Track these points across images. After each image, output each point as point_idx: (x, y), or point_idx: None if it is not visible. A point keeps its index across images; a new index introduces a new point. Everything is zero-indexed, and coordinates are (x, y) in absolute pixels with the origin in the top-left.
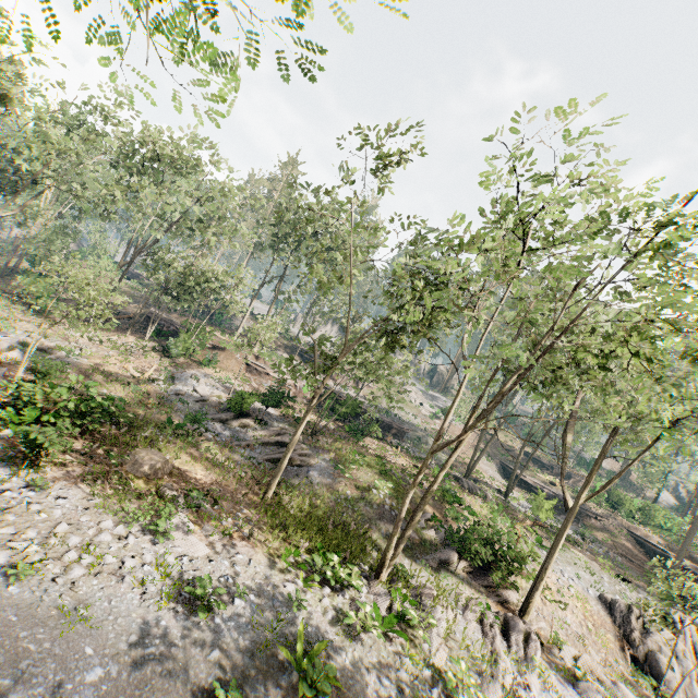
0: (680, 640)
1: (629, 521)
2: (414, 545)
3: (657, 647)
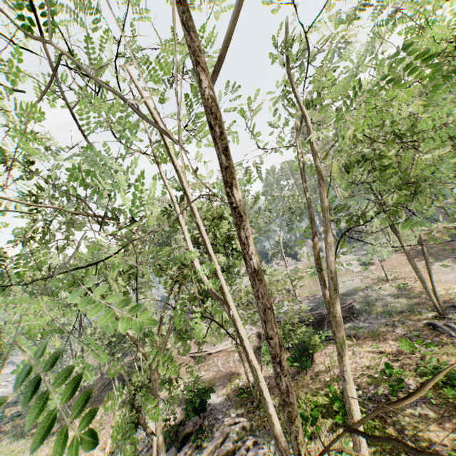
0: None
1: None
2: None
3: None
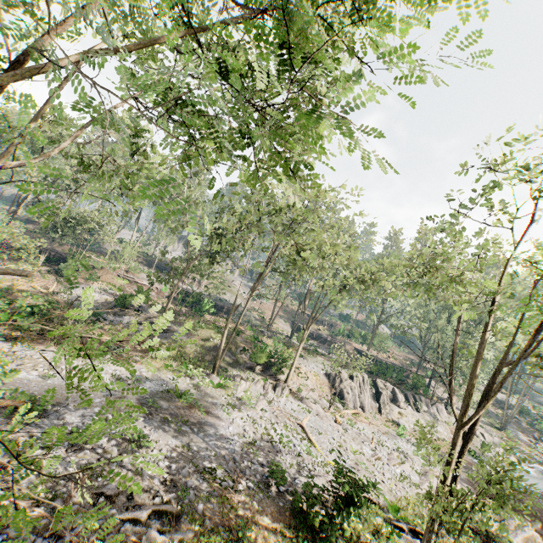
0: (355, 383)
1: (356, 343)
2: (234, 362)
3: (344, 387)
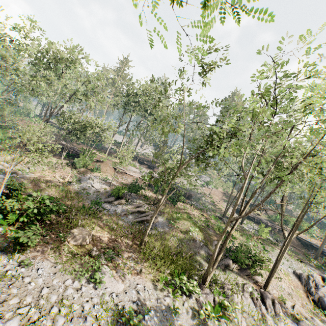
0: None
1: None
2: None
3: (322, 294)
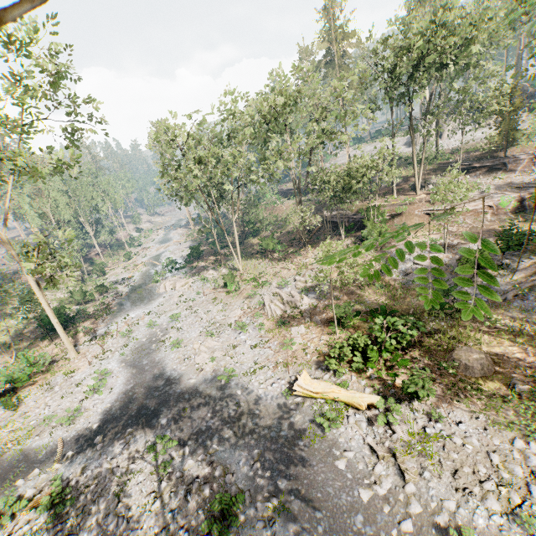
0: None
1: None
2: None
3: None
